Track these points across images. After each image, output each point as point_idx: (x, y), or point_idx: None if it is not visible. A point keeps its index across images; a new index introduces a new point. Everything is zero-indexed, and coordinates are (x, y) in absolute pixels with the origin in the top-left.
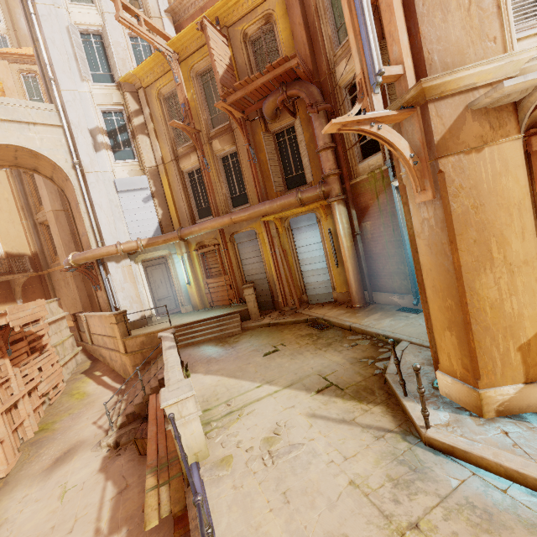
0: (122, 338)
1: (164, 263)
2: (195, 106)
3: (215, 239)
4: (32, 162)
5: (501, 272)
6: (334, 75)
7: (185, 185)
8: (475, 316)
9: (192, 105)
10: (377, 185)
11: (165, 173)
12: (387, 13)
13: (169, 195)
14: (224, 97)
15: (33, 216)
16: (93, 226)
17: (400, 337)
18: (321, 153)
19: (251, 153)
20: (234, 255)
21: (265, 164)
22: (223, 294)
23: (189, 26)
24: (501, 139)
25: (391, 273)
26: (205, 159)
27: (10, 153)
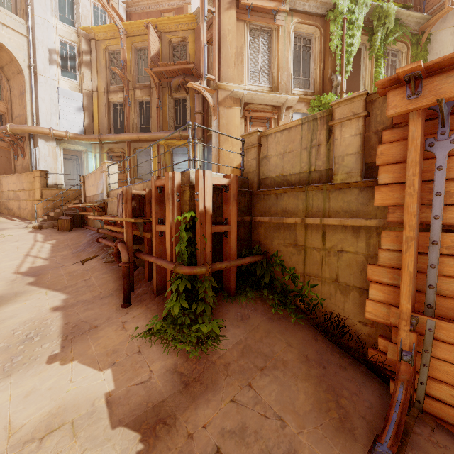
0: (41, 187)
1: (76, 160)
2: (130, 65)
3: (122, 149)
4: None
5: (230, 145)
6: (210, 81)
7: (110, 111)
8: (221, 157)
9: (128, 64)
10: None
11: (97, 98)
12: (214, 60)
13: (96, 113)
14: (151, 67)
15: None
16: (33, 111)
17: None
18: (196, 114)
19: (159, 104)
20: (133, 162)
21: (166, 114)
22: (120, 185)
23: (138, 21)
24: (236, 107)
25: None
26: (129, 99)
27: None
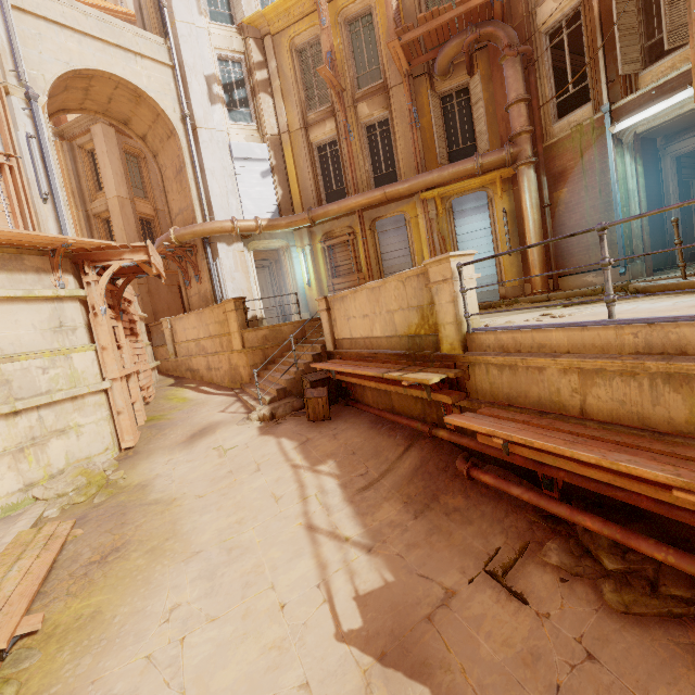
0: (240, 329)
1: (268, 266)
2: (340, 58)
3: (349, 228)
4: (127, 109)
5: None
6: (533, 18)
7: (314, 162)
8: None
9: (337, 57)
10: (584, 139)
11: (290, 144)
12: None
13: (292, 172)
14: (398, 35)
15: (87, 205)
16: (202, 197)
17: (628, 282)
18: (513, 107)
19: (414, 114)
20: (373, 247)
21: (427, 132)
22: None
23: None
24: None
25: (589, 246)
26: (348, 126)
27: (106, 91)
